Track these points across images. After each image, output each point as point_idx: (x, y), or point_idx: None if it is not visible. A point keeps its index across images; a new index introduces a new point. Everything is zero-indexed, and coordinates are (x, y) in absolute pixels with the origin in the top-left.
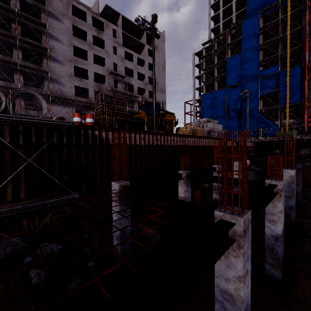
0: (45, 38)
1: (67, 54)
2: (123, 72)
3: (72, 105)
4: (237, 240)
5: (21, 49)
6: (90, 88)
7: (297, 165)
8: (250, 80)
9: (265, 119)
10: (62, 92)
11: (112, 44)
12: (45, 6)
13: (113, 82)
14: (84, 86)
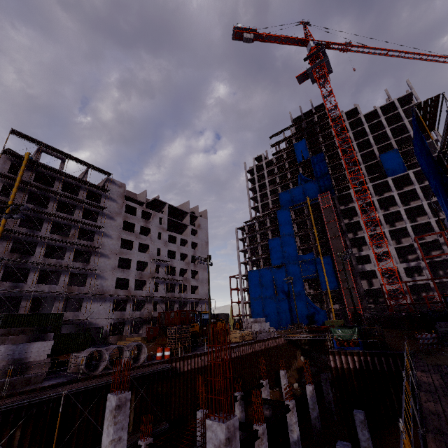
0: (98, 236)
1: (114, 247)
2: (166, 255)
3: (111, 300)
4: (261, 437)
5: (73, 250)
6: (131, 278)
7: (324, 375)
8: (292, 263)
9: (313, 304)
10: (103, 286)
11: (158, 231)
12: (103, 210)
13: (155, 268)
14: (126, 276)
